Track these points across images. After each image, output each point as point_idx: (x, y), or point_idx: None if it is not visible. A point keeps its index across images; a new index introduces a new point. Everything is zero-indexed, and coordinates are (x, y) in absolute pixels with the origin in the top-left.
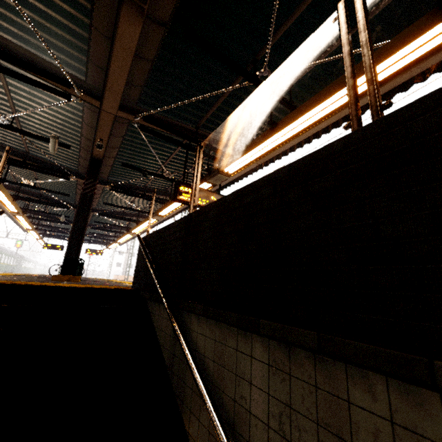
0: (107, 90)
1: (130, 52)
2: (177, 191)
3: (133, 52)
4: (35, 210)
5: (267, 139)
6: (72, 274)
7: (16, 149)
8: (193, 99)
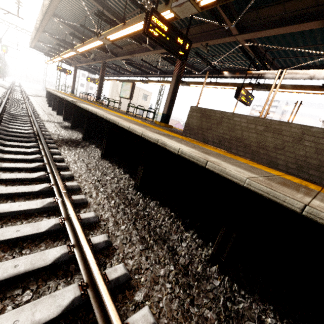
0: (253, 33)
1: (294, 30)
2: (239, 93)
3: (295, 31)
4: (73, 44)
5: (314, 91)
6: (166, 123)
7: (118, 13)
8: (290, 48)
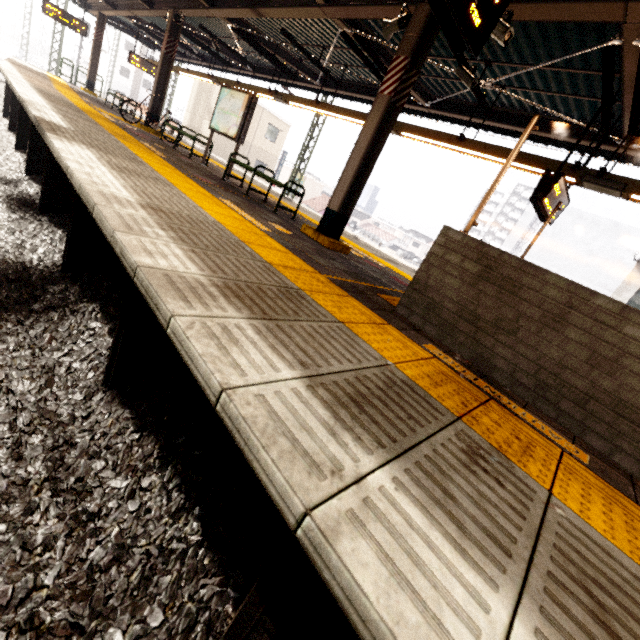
0: None
1: None
2: (550, 190)
3: None
4: None
5: None
6: (332, 235)
7: None
8: None
